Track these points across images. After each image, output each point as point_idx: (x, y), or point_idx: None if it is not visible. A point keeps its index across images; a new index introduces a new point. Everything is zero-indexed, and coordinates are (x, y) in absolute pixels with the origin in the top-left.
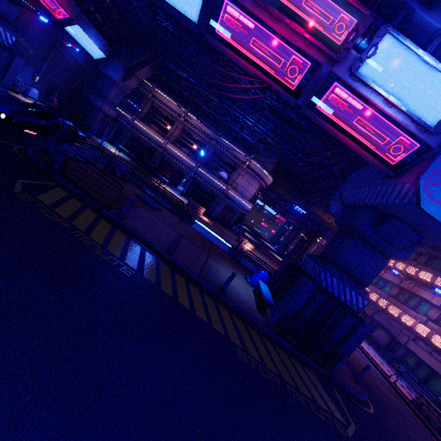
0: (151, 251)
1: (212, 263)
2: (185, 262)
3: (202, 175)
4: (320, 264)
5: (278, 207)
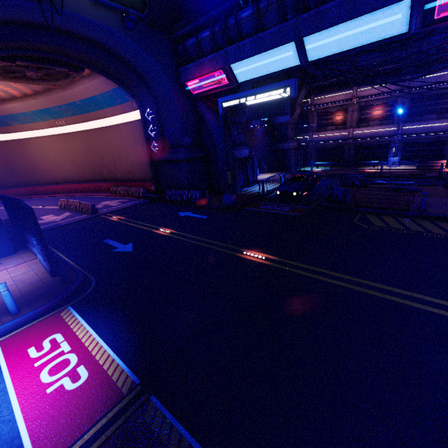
0: None
1: None
2: None
3: (412, 131)
4: None
5: None
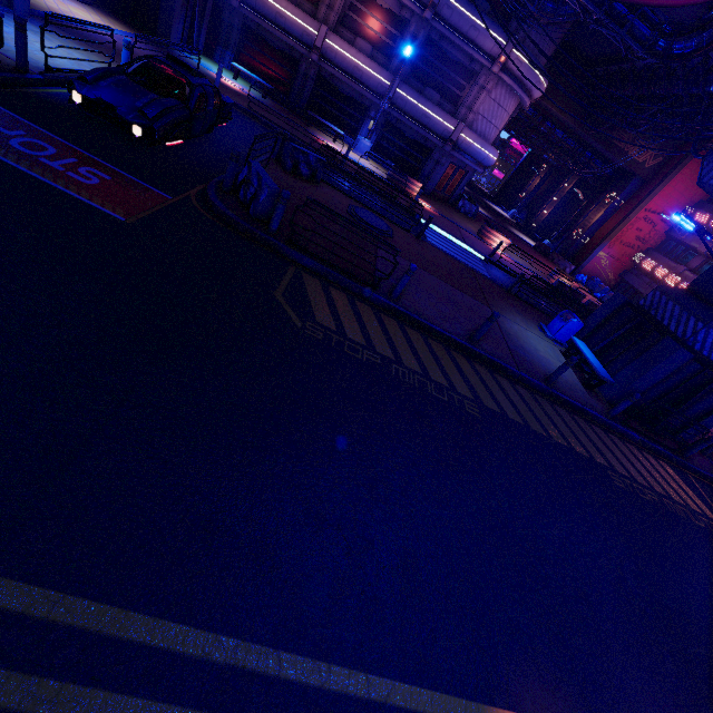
0: (453, 347)
1: (504, 324)
2: (491, 346)
3: (405, 105)
4: (699, 316)
5: (533, 139)
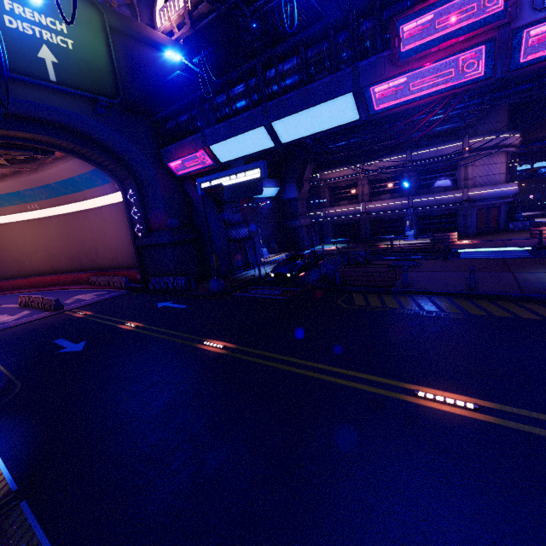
0: (455, 297)
1: (524, 276)
2: (494, 289)
3: (422, 204)
4: None
5: None
